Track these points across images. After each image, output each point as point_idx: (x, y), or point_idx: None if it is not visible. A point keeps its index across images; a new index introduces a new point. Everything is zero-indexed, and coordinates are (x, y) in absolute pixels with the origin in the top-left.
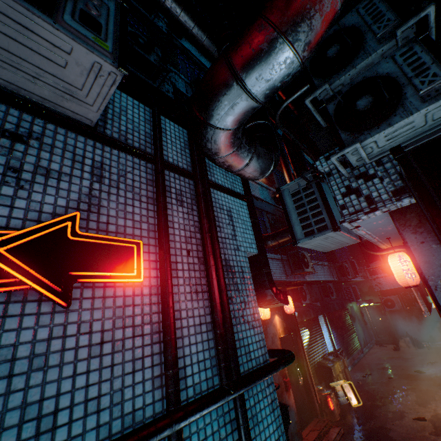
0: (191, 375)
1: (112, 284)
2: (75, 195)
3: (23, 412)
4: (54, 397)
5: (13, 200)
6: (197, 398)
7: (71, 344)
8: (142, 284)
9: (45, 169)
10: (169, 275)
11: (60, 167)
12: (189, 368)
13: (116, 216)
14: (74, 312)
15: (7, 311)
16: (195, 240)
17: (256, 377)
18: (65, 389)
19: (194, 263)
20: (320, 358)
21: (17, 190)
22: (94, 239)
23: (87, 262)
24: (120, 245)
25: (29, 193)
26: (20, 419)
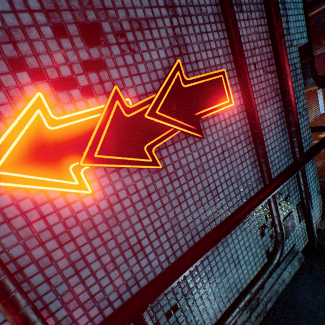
0: (269, 157)
1: (215, 113)
2: (166, 42)
3: (204, 191)
4: (212, 182)
5: (136, 68)
6: (285, 171)
7: (209, 157)
8: (232, 107)
9: (135, 21)
10: (252, 94)
11: (143, 12)
12: (267, 154)
13: (199, 50)
14: (204, 139)
15: (176, 148)
16: (257, 51)
17: (317, 151)
18: (215, 178)
19: (260, 75)
20: (311, 120)
21: (133, 56)
22: (196, 82)
23: (200, 102)
24: (212, 80)
25: (141, 56)
26: (204, 193)
